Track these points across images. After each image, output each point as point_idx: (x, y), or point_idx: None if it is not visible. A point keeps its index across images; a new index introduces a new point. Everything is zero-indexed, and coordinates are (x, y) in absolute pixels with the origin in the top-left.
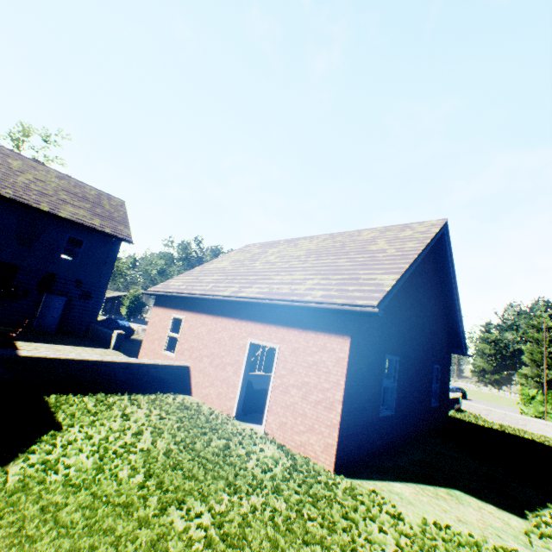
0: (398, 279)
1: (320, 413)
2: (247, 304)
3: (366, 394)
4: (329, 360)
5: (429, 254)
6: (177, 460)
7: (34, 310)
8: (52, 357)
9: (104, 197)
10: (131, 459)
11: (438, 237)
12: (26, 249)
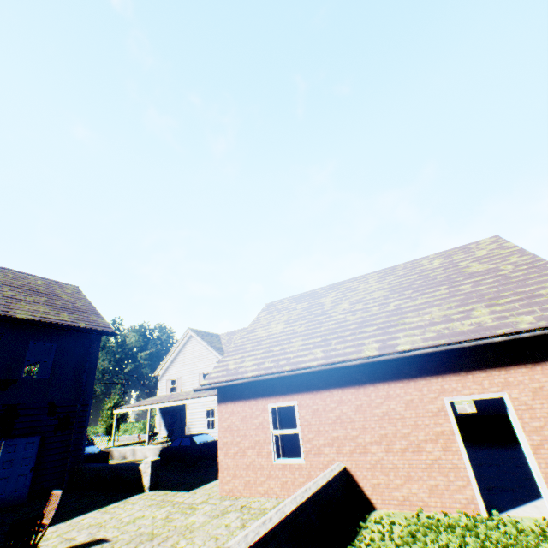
0: None
1: None
2: (416, 357)
3: None
4: None
5: None
6: None
7: None
8: (263, 534)
9: (55, 286)
10: None
11: None
12: None
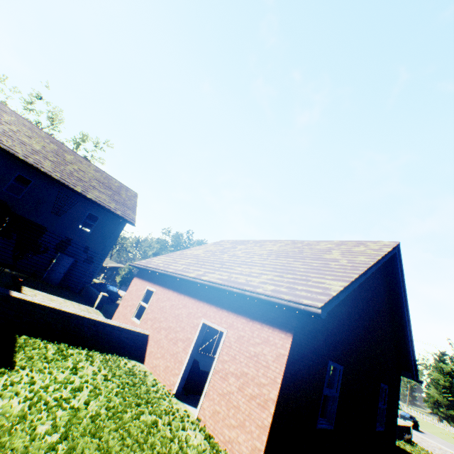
0: (345, 286)
1: (253, 409)
2: (207, 287)
3: (304, 399)
4: (269, 354)
5: (380, 270)
6: (99, 426)
7: (48, 264)
8: (36, 302)
9: (124, 189)
10: (57, 414)
11: (390, 257)
12: (56, 217)
